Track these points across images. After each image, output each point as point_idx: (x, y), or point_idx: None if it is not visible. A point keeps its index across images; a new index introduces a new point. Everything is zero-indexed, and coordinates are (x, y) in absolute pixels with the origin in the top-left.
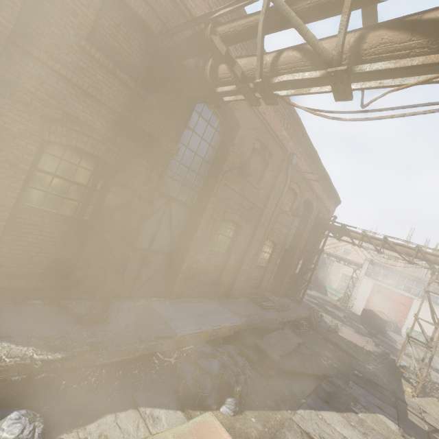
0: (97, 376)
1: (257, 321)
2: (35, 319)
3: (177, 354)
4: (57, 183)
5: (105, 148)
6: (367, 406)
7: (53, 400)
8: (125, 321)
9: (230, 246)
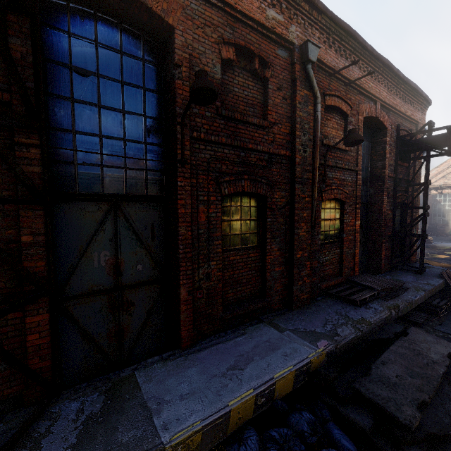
0: None
1: (350, 336)
2: None
3: None
4: None
5: None
6: None
7: None
8: (55, 448)
9: (260, 233)
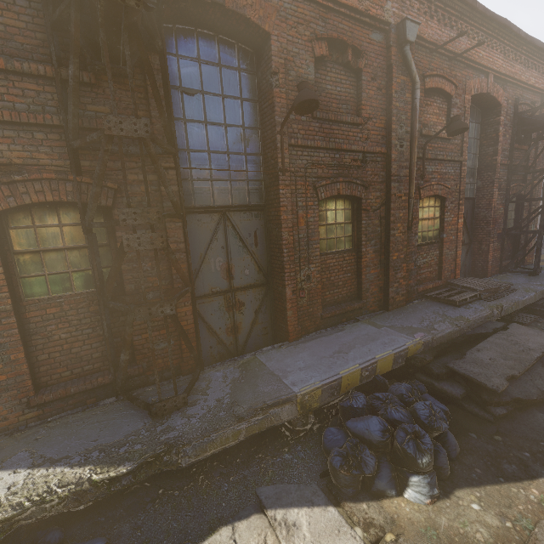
0: (205, 473)
1: (447, 330)
2: (101, 425)
3: (314, 419)
4: (50, 259)
5: (72, 185)
6: None
7: (148, 519)
8: (218, 395)
9: (355, 236)
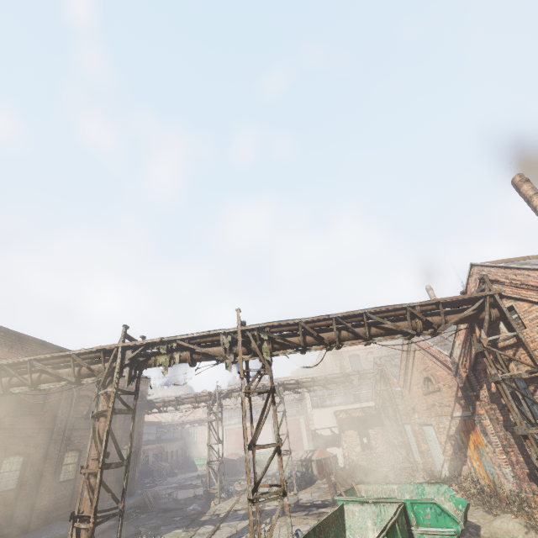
0: None
1: (63, 531)
2: None
3: None
4: None
5: None
6: (166, 532)
7: None
8: None
9: (20, 478)
